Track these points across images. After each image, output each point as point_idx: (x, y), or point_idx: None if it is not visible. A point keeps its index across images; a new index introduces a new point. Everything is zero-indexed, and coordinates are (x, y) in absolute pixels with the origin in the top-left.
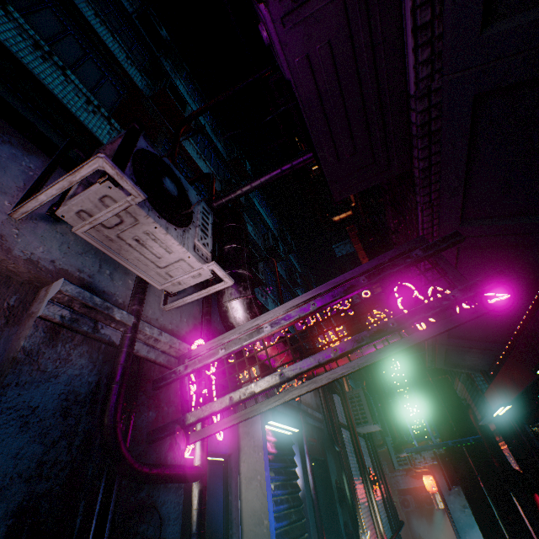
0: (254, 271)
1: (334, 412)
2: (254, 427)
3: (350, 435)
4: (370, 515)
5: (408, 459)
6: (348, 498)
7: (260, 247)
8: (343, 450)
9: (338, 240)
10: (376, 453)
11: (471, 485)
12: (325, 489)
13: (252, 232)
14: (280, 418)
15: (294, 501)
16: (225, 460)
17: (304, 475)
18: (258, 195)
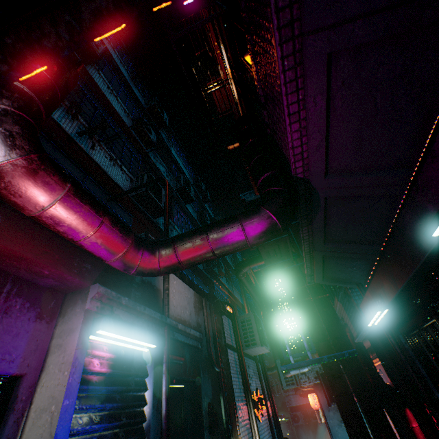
0: (155, 199)
1: (222, 333)
2: (70, 337)
3: (238, 357)
4: (251, 438)
5: (295, 379)
6: (223, 423)
7: (172, 187)
8: (226, 371)
9: (244, 190)
10: (265, 374)
11: (346, 402)
12: (194, 415)
13: (164, 173)
14: (122, 328)
15: (128, 436)
16: (7, 384)
17: (155, 400)
18: (176, 147)
